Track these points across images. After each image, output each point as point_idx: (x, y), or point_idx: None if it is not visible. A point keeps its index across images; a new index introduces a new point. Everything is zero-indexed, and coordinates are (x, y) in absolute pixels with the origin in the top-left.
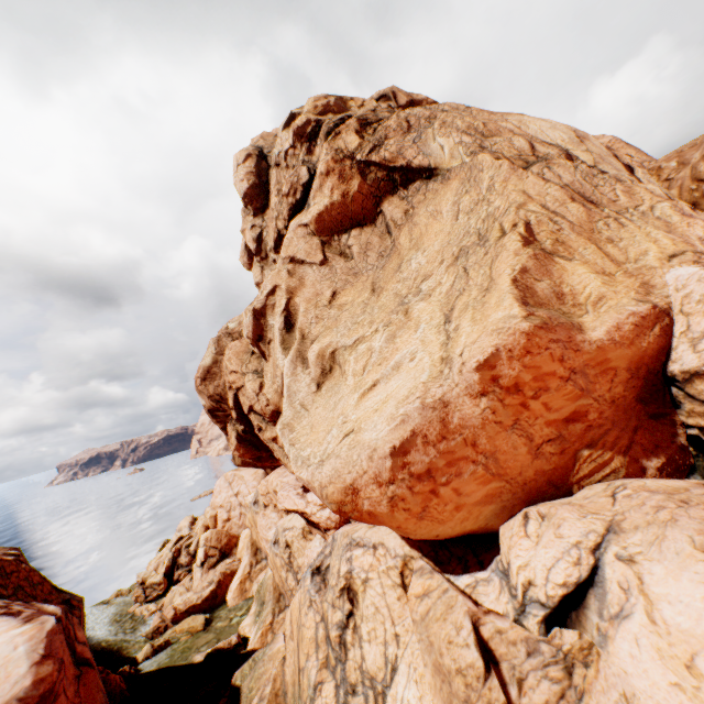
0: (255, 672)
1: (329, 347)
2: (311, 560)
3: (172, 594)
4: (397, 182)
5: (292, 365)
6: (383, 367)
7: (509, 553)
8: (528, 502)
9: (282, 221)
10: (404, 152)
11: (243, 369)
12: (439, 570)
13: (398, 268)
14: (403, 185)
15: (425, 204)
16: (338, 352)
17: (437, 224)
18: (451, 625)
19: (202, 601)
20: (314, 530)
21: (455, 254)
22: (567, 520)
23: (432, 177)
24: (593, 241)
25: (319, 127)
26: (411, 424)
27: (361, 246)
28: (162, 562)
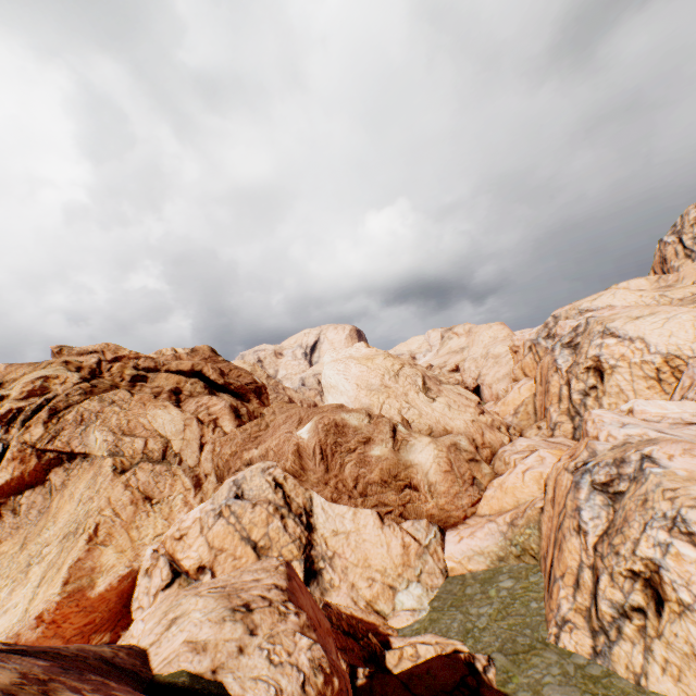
0: None
1: None
2: None
3: None
4: (66, 457)
5: None
6: (1, 611)
7: None
8: None
9: None
10: (72, 441)
11: None
12: None
13: (41, 531)
14: (69, 459)
15: (75, 479)
16: None
17: (70, 505)
18: None
19: None
20: None
21: (66, 533)
22: None
23: (88, 457)
24: (128, 530)
25: (20, 412)
26: None
27: (29, 505)
28: None
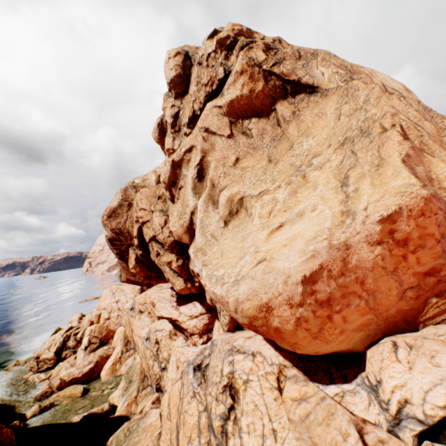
0: (130, 441)
1: (238, 194)
2: (189, 358)
3: (59, 368)
4: (288, 91)
5: (204, 204)
6: (288, 214)
7: (382, 373)
8: (385, 332)
9: (198, 104)
10: (296, 71)
11: (152, 207)
12: (308, 379)
13: (291, 148)
14: (291, 94)
15: (309, 108)
16: (245, 199)
17: (322, 121)
18: (335, 431)
19: (82, 375)
20: (178, 333)
21: (341, 141)
22: (441, 353)
23: (314, 93)
24: (443, 148)
25: (235, 42)
26: (320, 259)
27: (259, 130)
28: (54, 344)
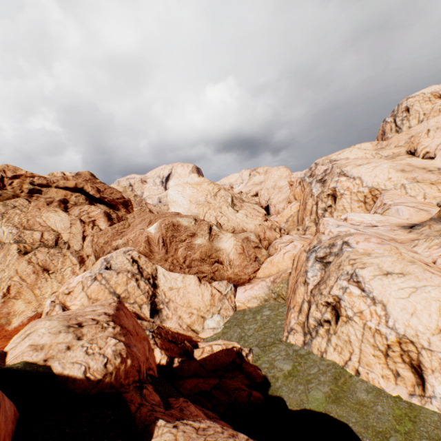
0: None
1: None
2: None
3: None
4: None
5: None
6: None
7: None
8: None
9: None
10: None
11: None
12: None
13: None
14: None
15: None
16: None
17: None
18: None
19: None
20: None
21: None
22: None
23: None
24: (33, 289)
25: None
26: None
27: None
28: None
